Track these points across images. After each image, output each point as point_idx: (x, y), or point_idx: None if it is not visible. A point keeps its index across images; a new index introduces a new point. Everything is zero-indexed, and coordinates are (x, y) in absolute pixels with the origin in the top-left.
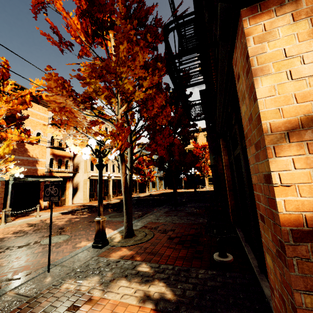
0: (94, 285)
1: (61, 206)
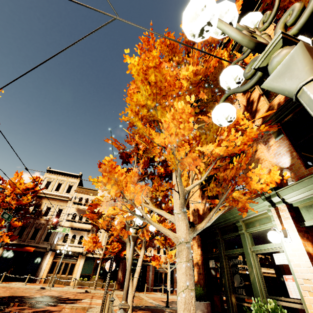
0: None
1: None
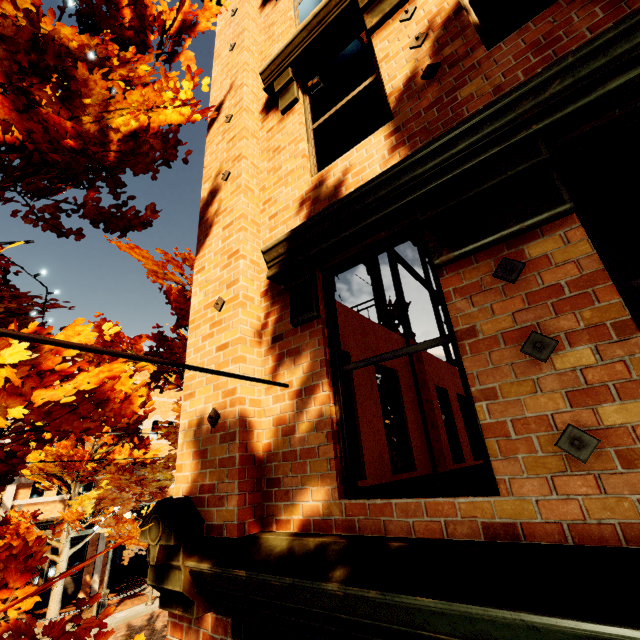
0: None
1: None
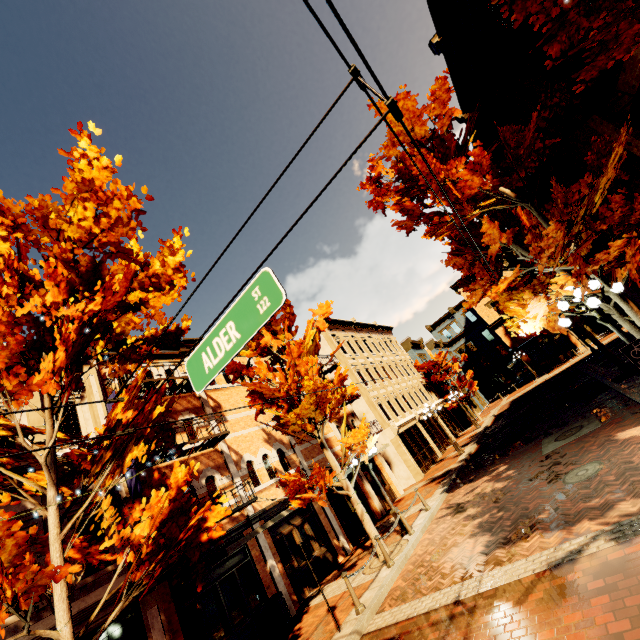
0: None
1: (397, 501)
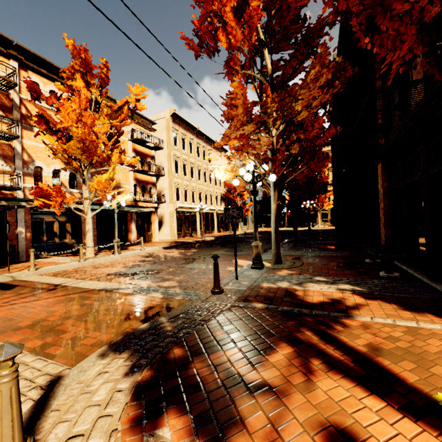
0: (290, 285)
1: (149, 242)
